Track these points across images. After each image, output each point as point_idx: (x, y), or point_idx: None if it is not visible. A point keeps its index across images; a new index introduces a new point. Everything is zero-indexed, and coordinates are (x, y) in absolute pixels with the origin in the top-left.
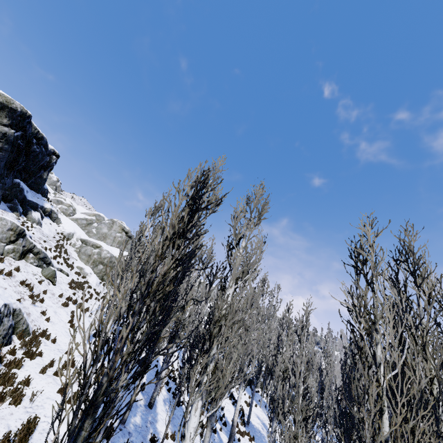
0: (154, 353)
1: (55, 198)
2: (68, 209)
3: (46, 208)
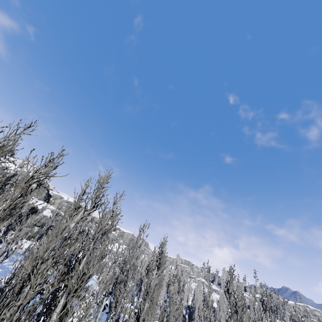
0: None
1: None
2: None
3: None
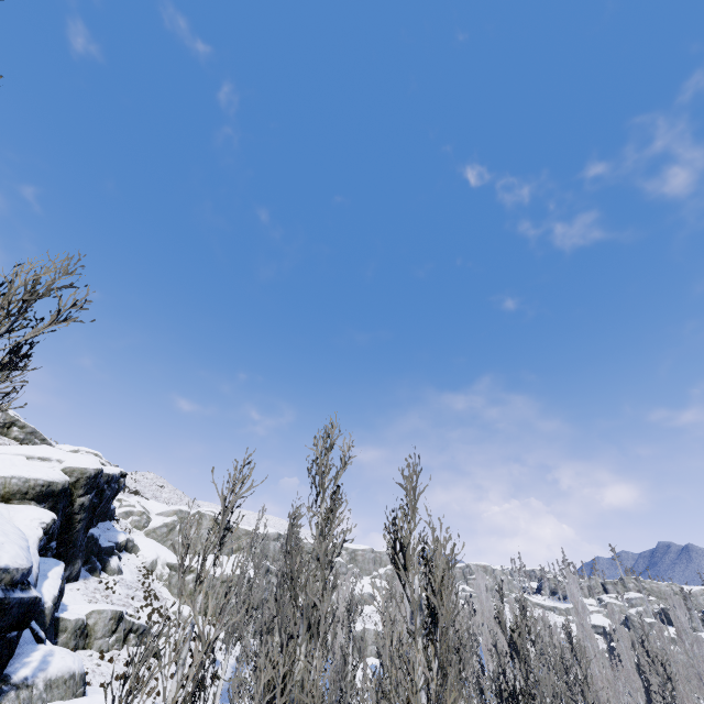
0: None
1: (122, 509)
2: (141, 519)
3: (121, 542)
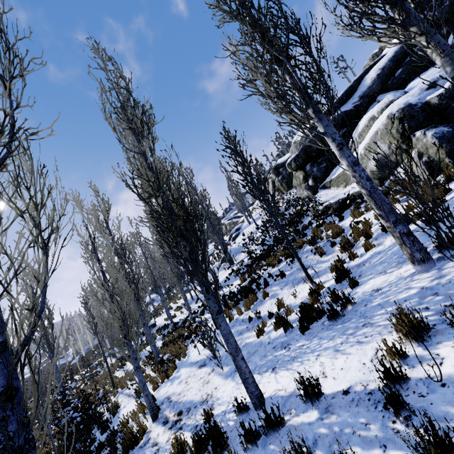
0: None
1: None
2: None
3: None
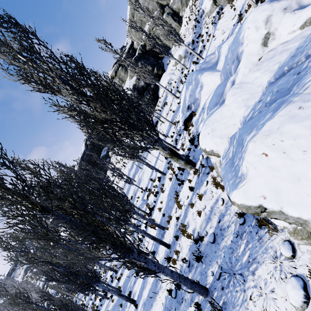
0: None
1: None
2: None
3: None
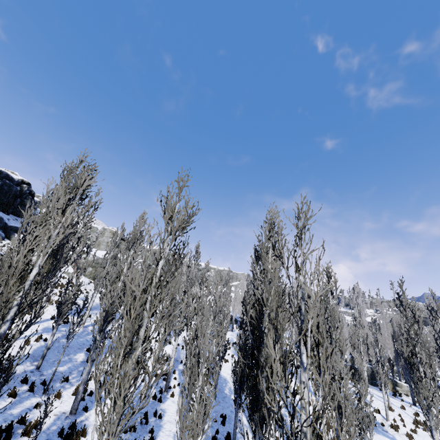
0: (65, 317)
1: None
2: None
3: None
